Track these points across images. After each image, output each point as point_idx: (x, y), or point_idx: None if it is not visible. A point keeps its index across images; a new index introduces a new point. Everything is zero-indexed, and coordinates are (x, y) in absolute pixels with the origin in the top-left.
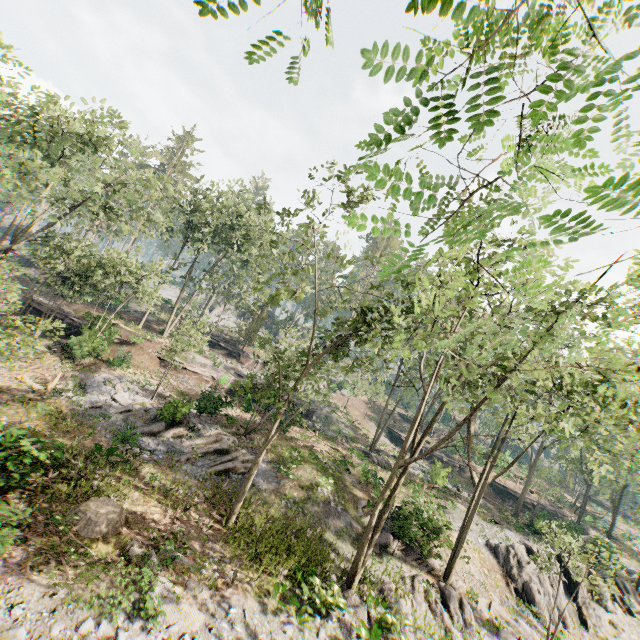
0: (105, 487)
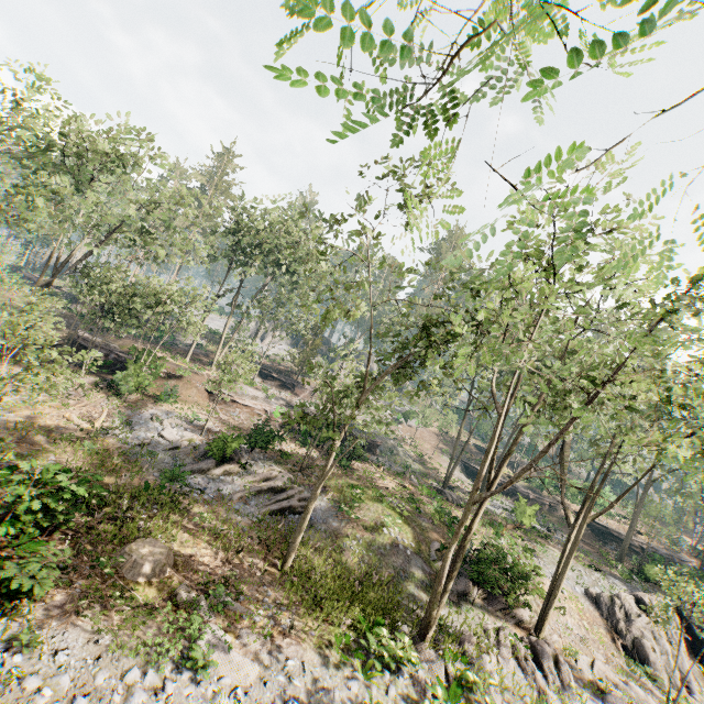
0: (153, 528)
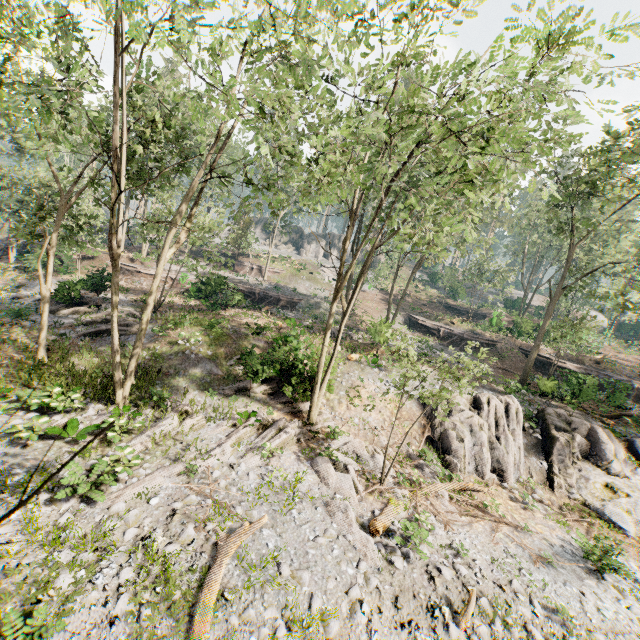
0: None
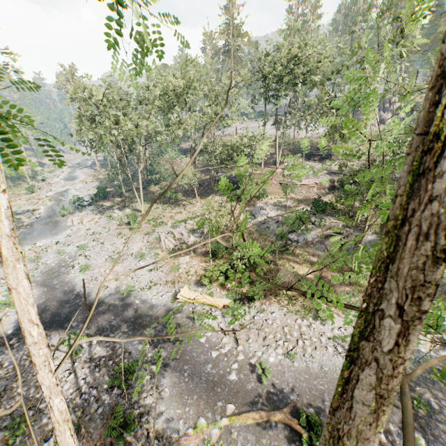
0: (283, 264)
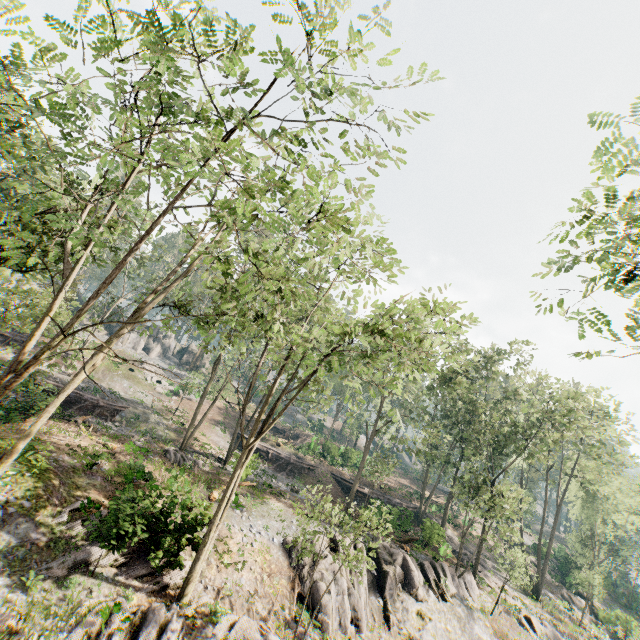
0: None
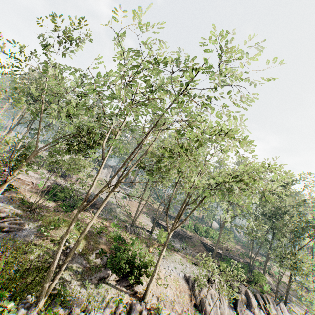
0: None
